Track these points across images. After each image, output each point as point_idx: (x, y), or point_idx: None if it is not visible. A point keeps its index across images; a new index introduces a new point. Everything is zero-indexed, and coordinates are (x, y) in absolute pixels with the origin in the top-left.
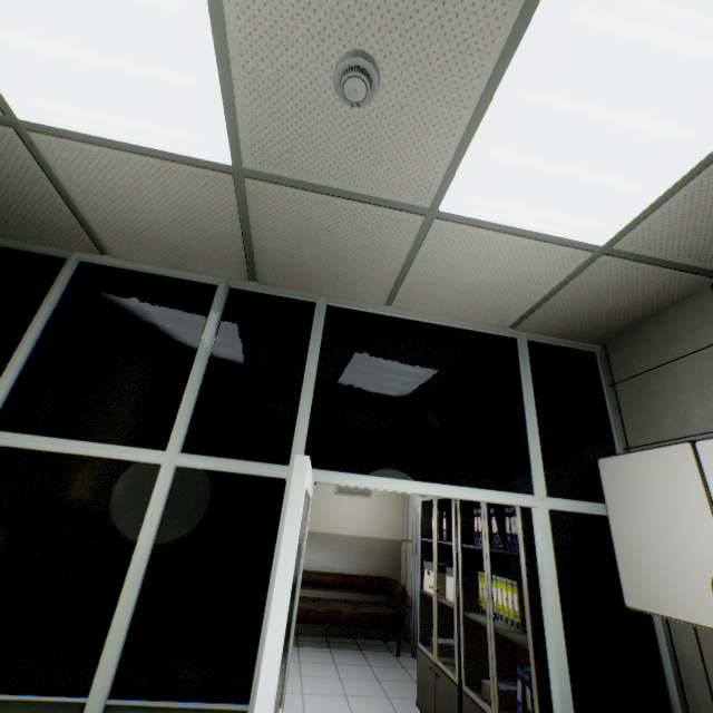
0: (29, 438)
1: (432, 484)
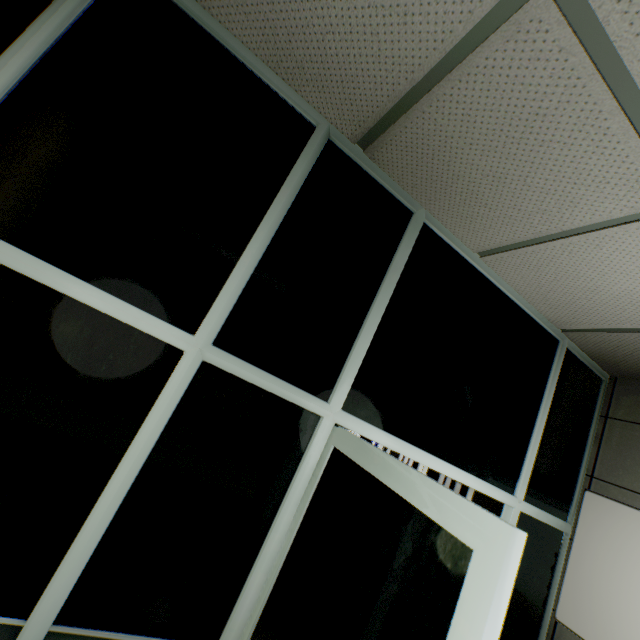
0: None
1: (448, 464)
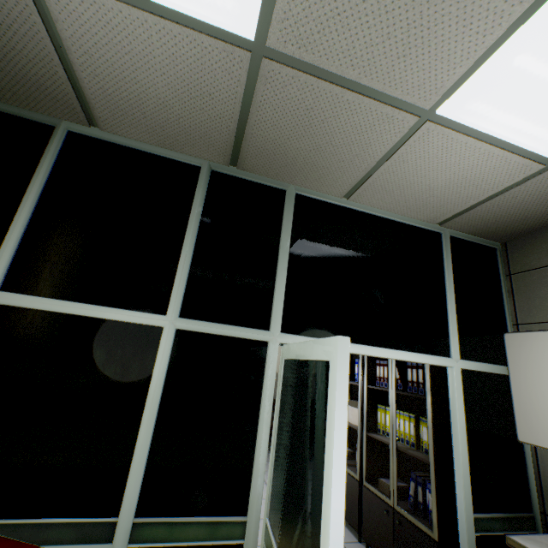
0: (39, 300)
1: (380, 348)
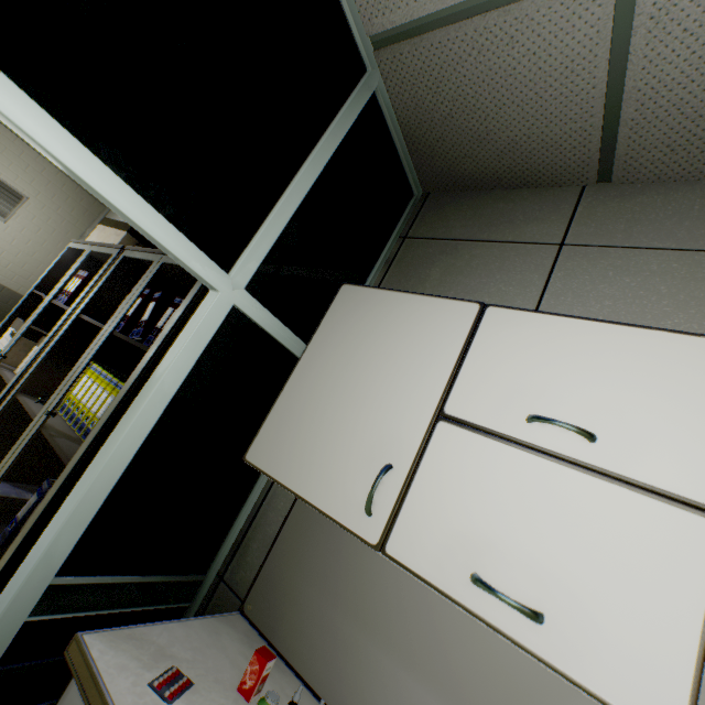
0: None
1: None
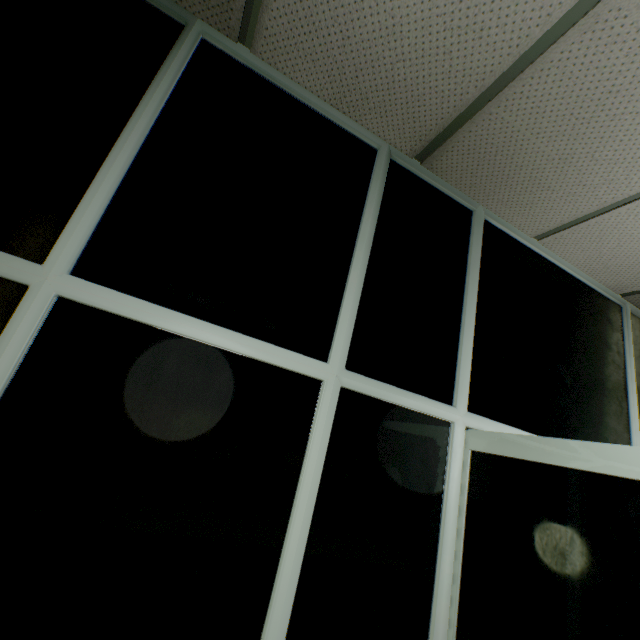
0: (141, 304)
1: None
